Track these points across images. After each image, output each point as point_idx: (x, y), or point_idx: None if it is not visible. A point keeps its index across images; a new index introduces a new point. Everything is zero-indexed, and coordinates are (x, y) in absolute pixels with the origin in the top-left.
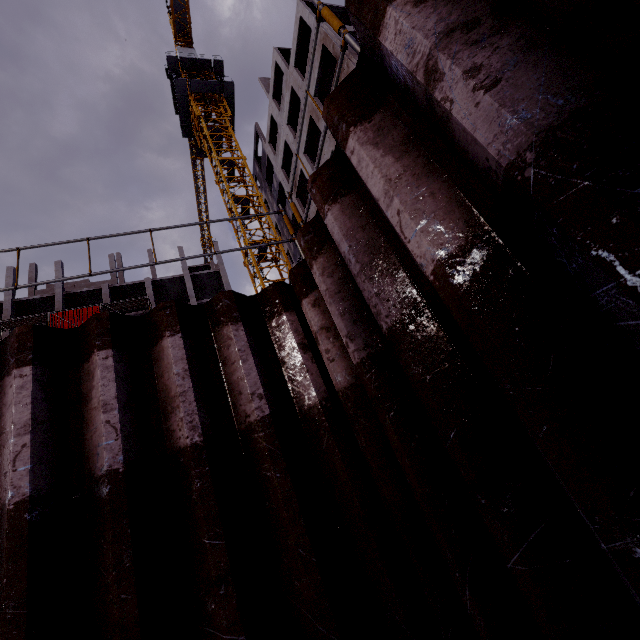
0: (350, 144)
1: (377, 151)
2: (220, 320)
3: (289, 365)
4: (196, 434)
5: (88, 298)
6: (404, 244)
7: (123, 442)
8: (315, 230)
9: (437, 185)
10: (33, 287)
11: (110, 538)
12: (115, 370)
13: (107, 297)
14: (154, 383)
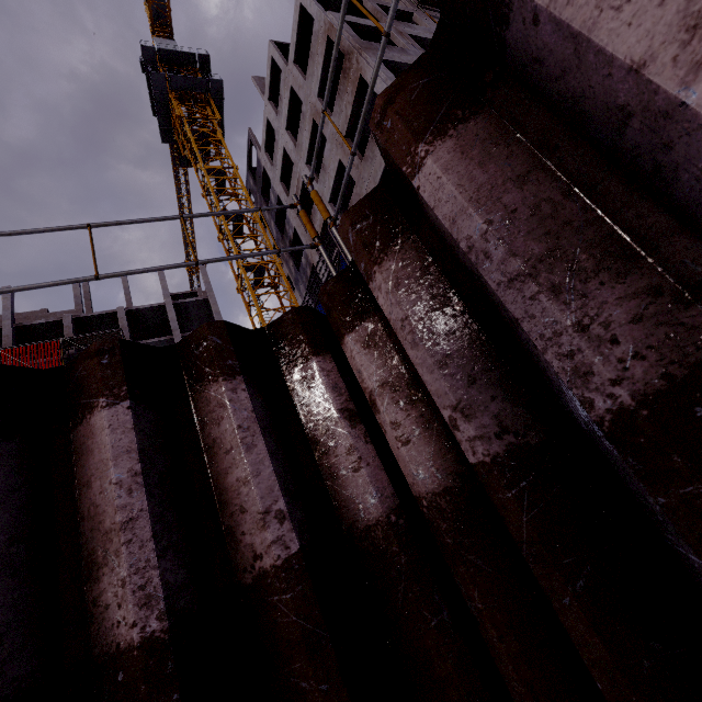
0: None
1: None
2: (204, 372)
3: (326, 448)
4: (153, 615)
5: (46, 331)
6: None
7: None
8: (375, 212)
9: None
10: None
11: None
12: None
13: (70, 330)
14: (73, 500)
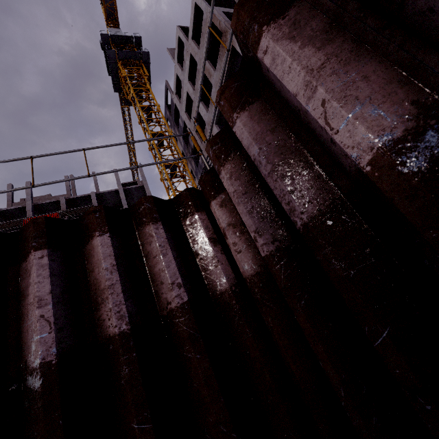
0: (263, 44)
1: (294, 44)
2: (142, 220)
3: (202, 256)
4: (123, 323)
5: (50, 207)
6: (324, 139)
7: (56, 334)
8: (222, 141)
9: (370, 67)
10: (10, 201)
11: (42, 431)
12: (50, 268)
13: (64, 206)
14: (86, 277)
